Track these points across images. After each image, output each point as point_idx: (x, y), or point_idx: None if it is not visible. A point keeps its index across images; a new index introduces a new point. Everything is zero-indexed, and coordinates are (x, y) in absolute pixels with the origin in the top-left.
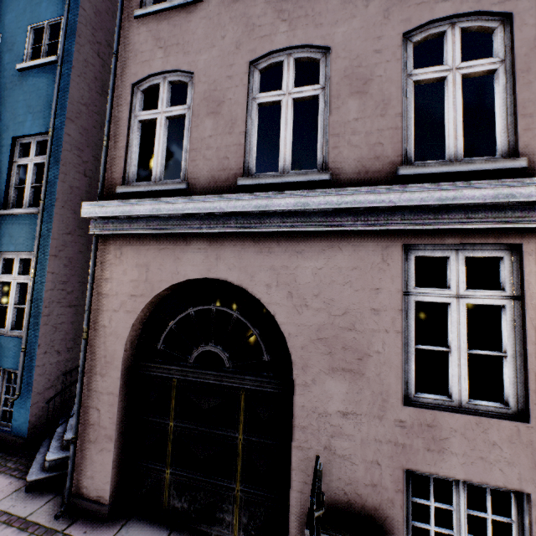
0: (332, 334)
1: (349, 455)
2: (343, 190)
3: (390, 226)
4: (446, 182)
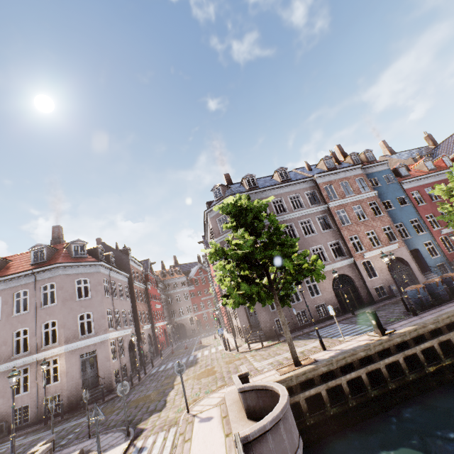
0: (0, 391)
1: (3, 411)
2: None
3: (9, 368)
4: (19, 358)
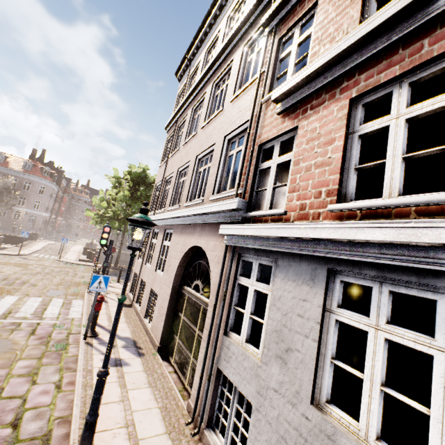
0: None
1: None
2: None
3: None
4: None
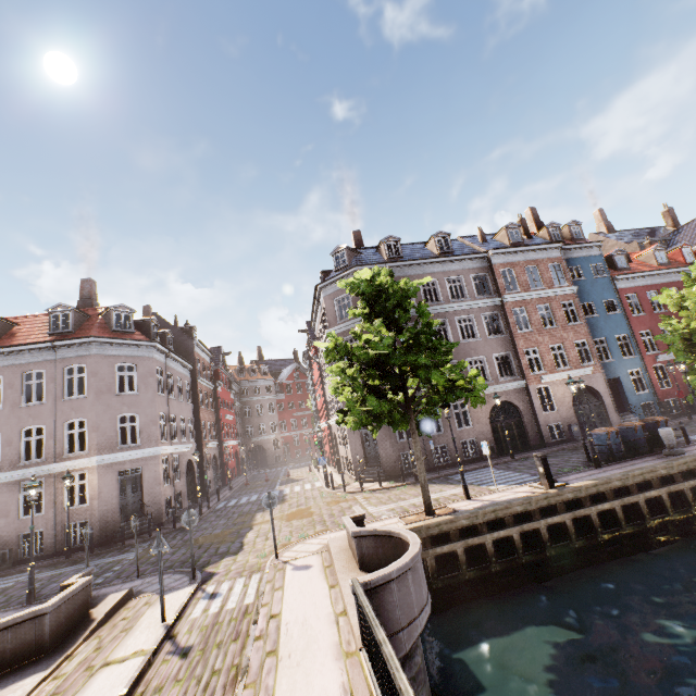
0: (2, 508)
1: (6, 535)
2: (1, 474)
3: (16, 479)
4: (30, 466)
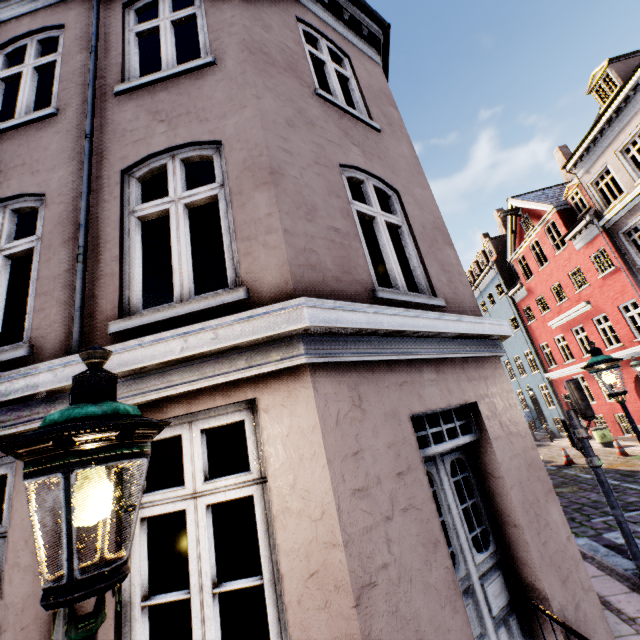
0: None
1: None
2: None
3: None
4: None
